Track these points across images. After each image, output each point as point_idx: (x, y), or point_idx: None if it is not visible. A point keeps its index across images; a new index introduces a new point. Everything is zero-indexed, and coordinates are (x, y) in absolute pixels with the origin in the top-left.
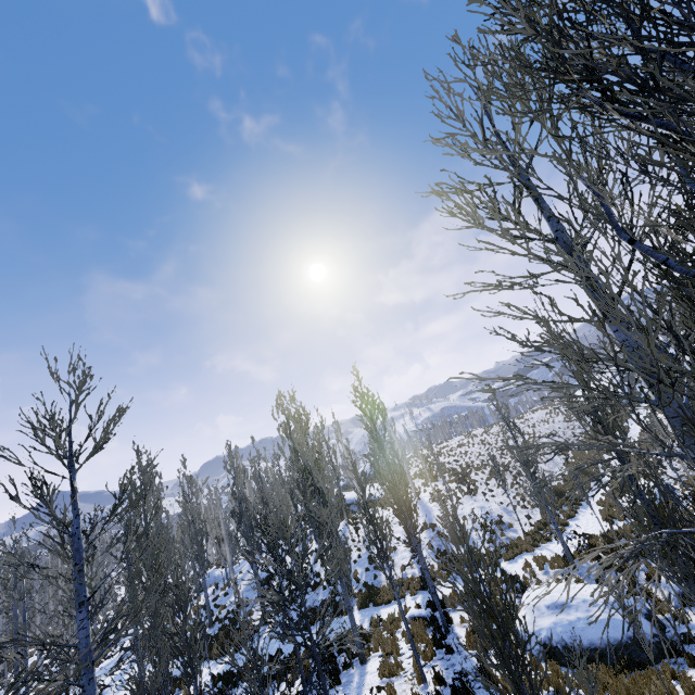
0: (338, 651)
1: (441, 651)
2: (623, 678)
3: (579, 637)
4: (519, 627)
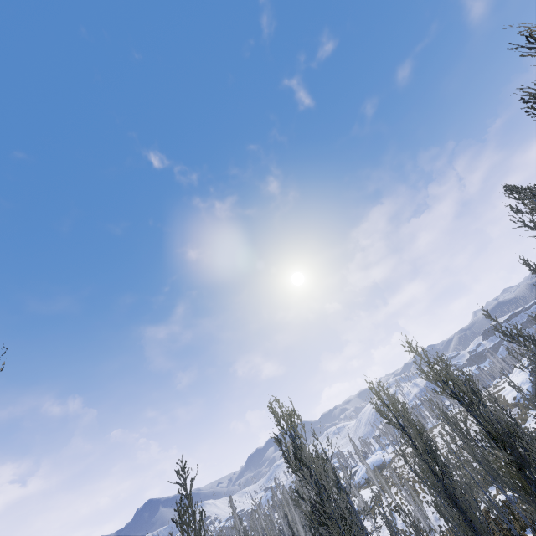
0: None
1: None
2: None
3: None
4: None
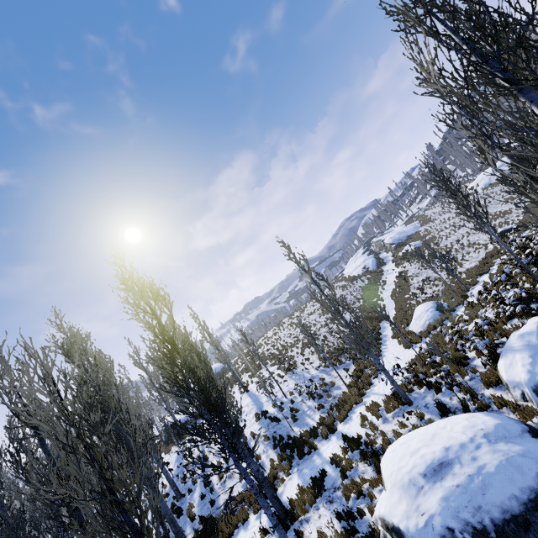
0: None
1: None
2: None
3: (485, 508)
4: (400, 524)
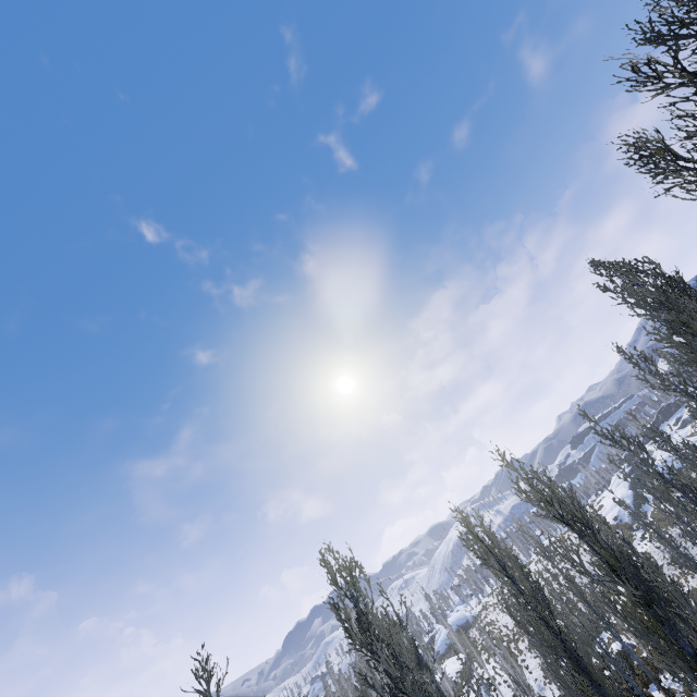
0: None
1: None
2: None
3: None
4: None
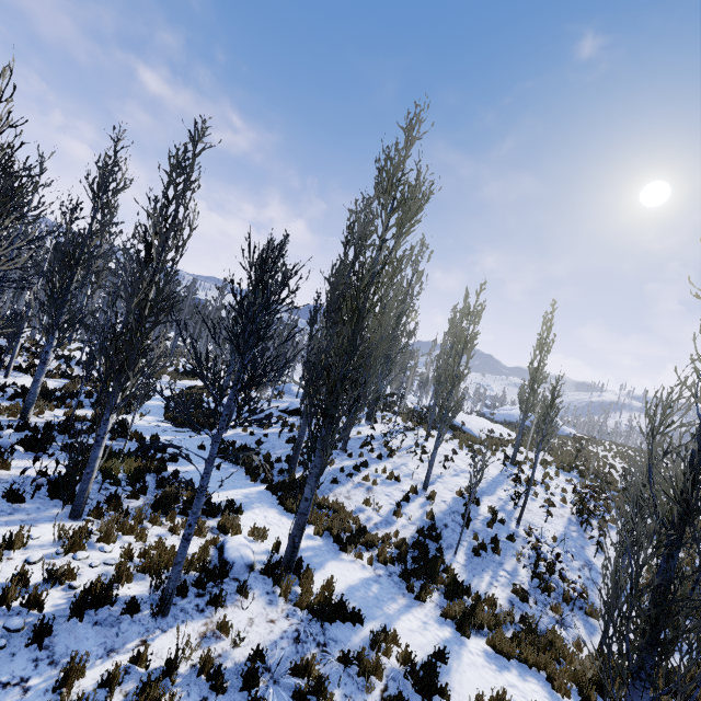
0: (140, 487)
1: (65, 619)
2: None
3: None
4: None
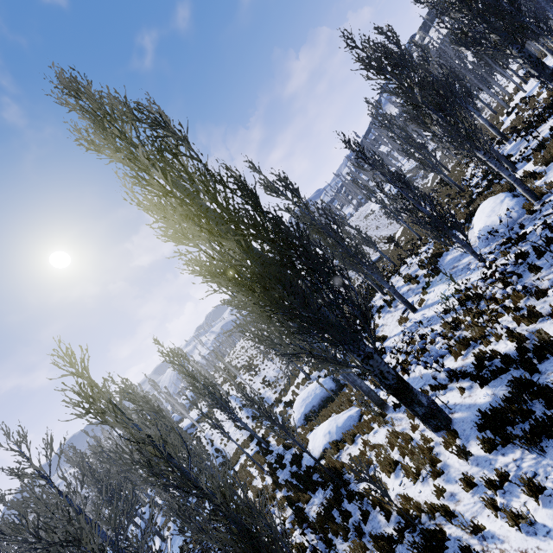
0: None
1: (268, 456)
2: (329, 408)
3: (315, 406)
4: (295, 419)
